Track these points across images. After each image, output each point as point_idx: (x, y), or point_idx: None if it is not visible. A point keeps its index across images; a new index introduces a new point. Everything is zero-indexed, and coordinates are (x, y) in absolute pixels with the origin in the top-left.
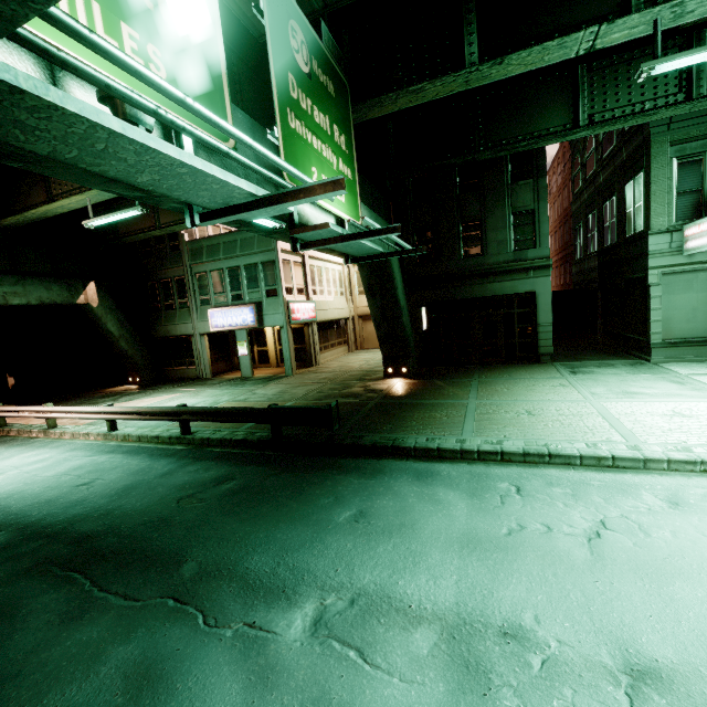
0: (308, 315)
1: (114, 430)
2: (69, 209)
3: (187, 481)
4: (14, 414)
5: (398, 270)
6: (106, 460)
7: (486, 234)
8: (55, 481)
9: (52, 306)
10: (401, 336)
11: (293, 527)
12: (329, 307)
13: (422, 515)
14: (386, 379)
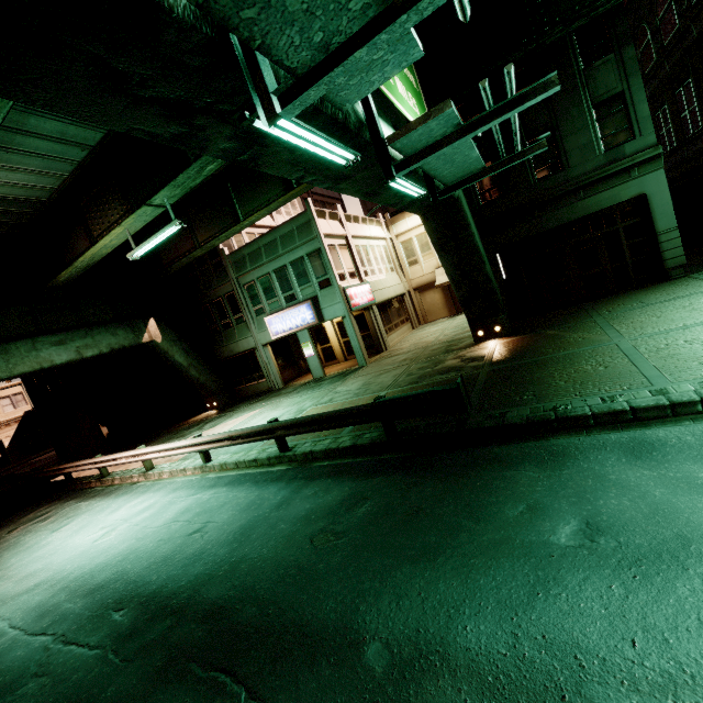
0: (366, 298)
1: (209, 461)
2: (112, 247)
3: (309, 509)
4: (113, 463)
5: (469, 212)
6: (211, 496)
7: (563, 143)
8: (166, 531)
9: (122, 351)
10: (487, 290)
11: (494, 563)
12: (384, 286)
13: (702, 515)
14: (478, 344)
